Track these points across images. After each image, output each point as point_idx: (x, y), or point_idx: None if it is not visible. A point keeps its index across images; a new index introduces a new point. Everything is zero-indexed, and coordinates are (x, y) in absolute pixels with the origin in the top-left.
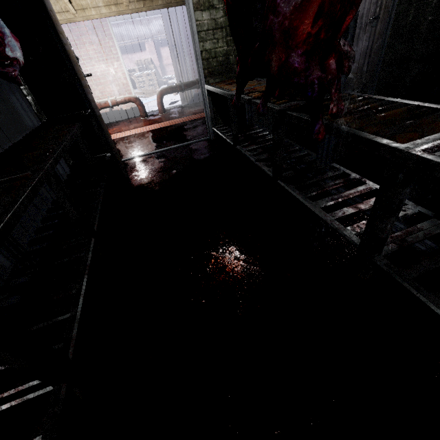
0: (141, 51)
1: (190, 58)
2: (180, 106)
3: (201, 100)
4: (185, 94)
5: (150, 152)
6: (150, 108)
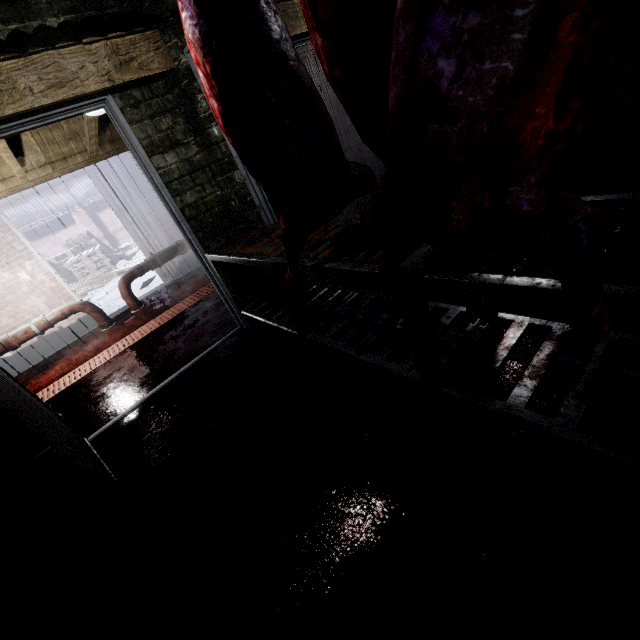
0: (68, 226)
1: (155, 216)
2: (162, 286)
3: (193, 267)
4: (164, 267)
5: (143, 397)
6: (112, 304)
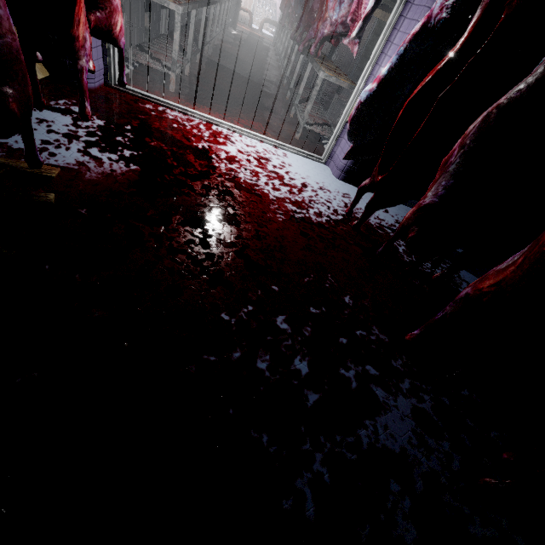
0: None
1: None
2: (272, 37)
3: None
4: None
5: (246, 33)
6: None
